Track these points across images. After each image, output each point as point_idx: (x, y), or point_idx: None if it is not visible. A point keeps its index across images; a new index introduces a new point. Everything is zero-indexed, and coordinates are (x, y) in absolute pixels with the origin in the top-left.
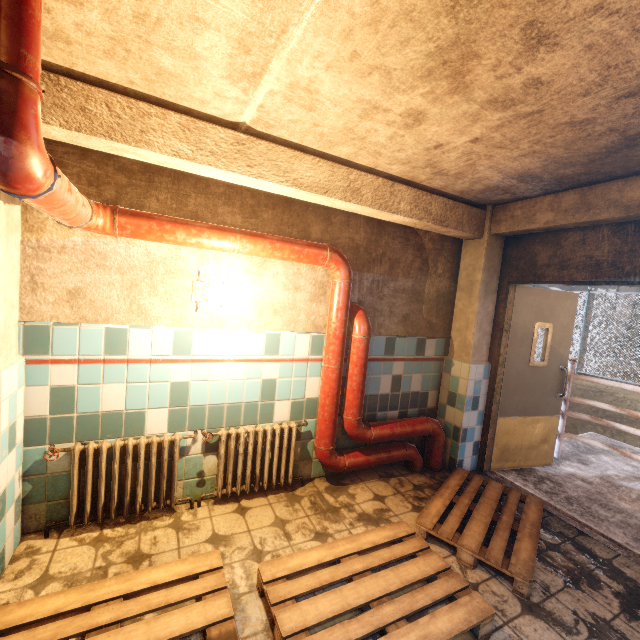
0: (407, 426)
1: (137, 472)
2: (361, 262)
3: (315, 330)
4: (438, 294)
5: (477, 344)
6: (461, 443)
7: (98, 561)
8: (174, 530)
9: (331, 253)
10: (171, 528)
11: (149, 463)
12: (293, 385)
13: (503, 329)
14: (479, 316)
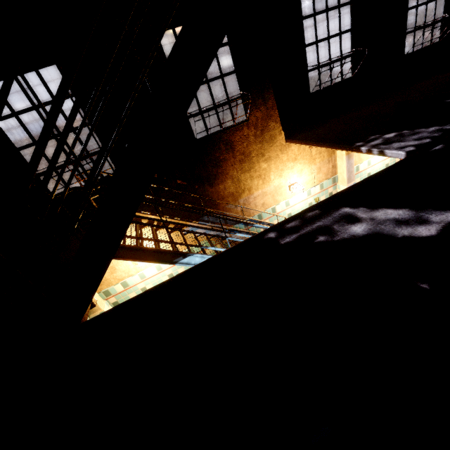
0: None
1: None
2: None
3: None
4: None
5: None
6: None
7: None
8: None
9: None
10: None
11: None
12: (392, 163)
13: None
14: None
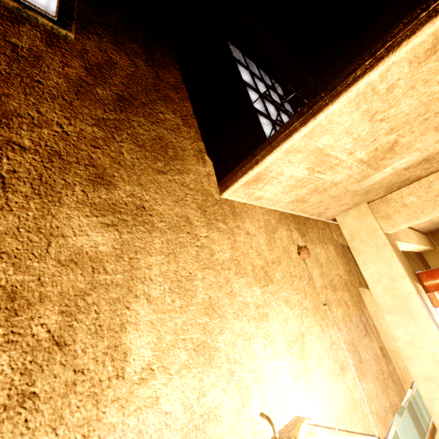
0: None
1: None
2: None
3: None
4: None
5: None
6: None
7: None
8: None
9: None
10: None
11: None
12: None
13: None
14: None
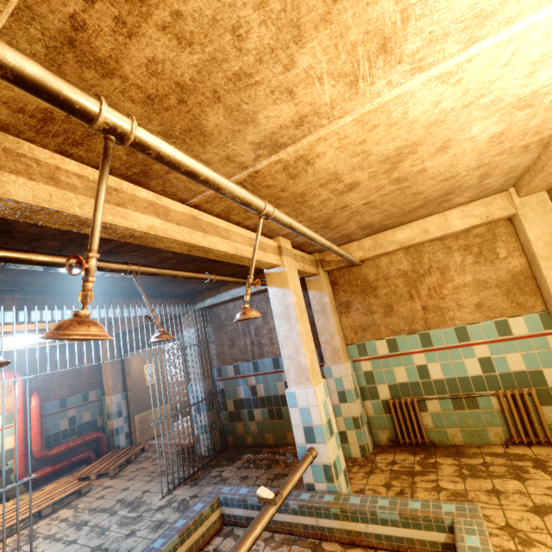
0: (79, 440)
1: None
2: (35, 368)
3: (7, 411)
4: (92, 368)
5: (114, 385)
6: (116, 436)
7: None
8: None
9: (9, 372)
10: None
11: None
12: None
13: (126, 374)
14: (112, 372)
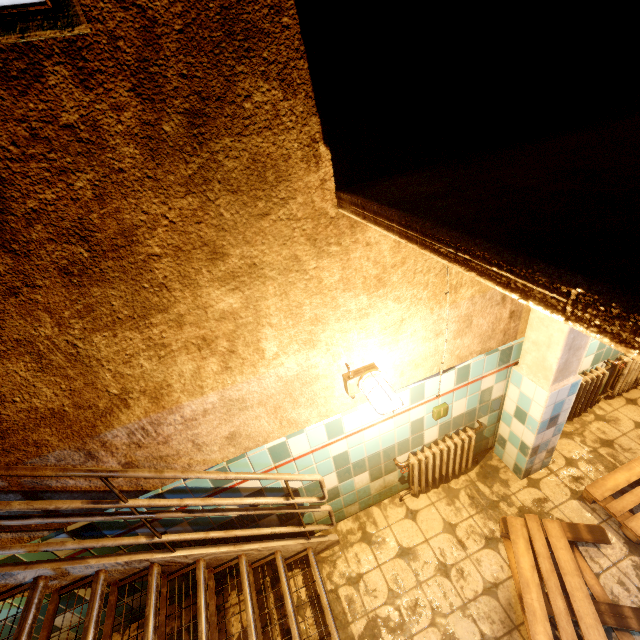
0: None
1: (580, 396)
2: None
3: None
4: None
5: None
6: None
7: (585, 447)
8: (603, 422)
9: None
10: (600, 421)
11: (587, 390)
12: None
13: None
14: None
